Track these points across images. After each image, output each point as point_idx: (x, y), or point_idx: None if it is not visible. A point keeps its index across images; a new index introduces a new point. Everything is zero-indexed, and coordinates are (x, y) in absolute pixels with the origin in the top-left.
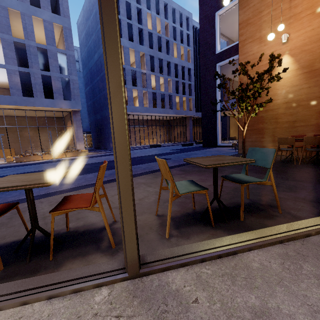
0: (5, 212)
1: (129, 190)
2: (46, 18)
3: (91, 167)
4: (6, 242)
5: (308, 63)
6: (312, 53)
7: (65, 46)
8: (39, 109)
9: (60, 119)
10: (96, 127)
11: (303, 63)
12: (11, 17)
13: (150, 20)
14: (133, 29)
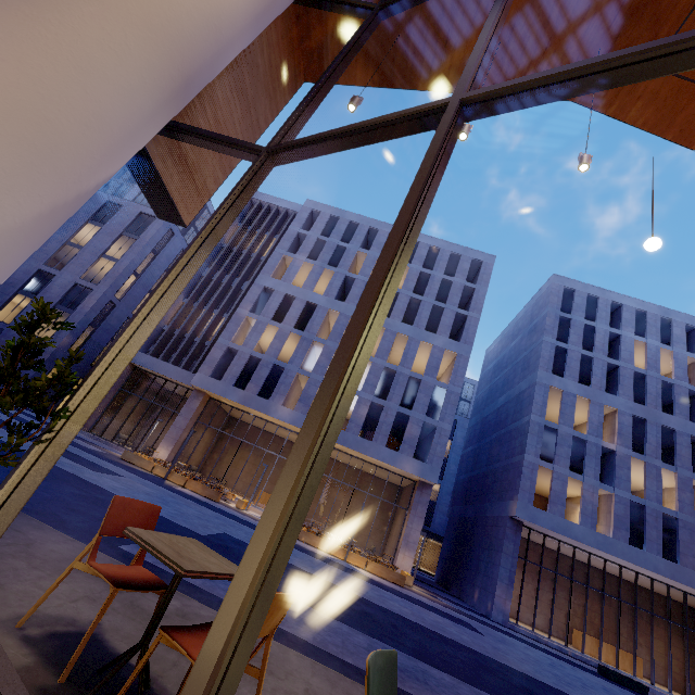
0: (142, 589)
1: (215, 657)
2: (438, 344)
3: (385, 621)
4: (116, 648)
5: None
6: None
7: (450, 379)
8: (370, 460)
9: (396, 488)
10: (458, 533)
11: None
12: (397, 341)
13: (644, 352)
14: (594, 365)
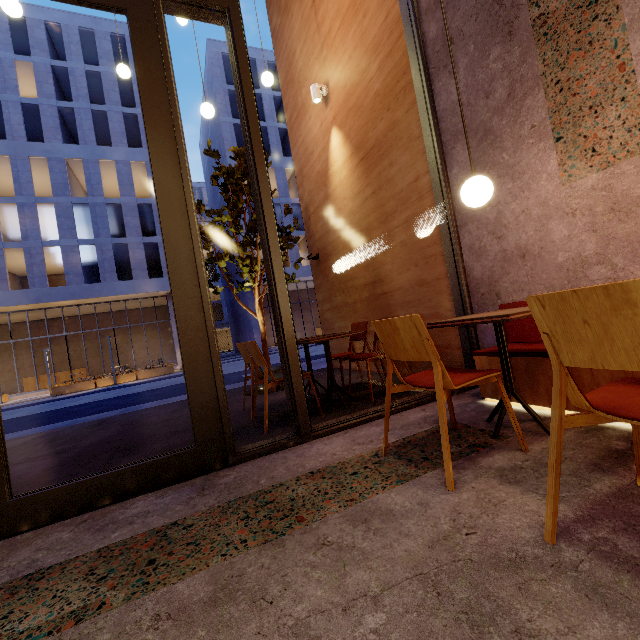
0: None
1: None
2: (120, 158)
3: (87, 408)
4: None
5: (361, 135)
6: (360, 111)
7: (150, 191)
8: (114, 299)
9: (165, 308)
10: (233, 314)
11: (355, 139)
12: (75, 169)
13: None
14: (270, 134)
